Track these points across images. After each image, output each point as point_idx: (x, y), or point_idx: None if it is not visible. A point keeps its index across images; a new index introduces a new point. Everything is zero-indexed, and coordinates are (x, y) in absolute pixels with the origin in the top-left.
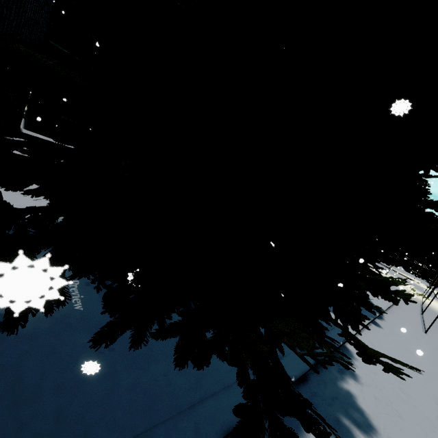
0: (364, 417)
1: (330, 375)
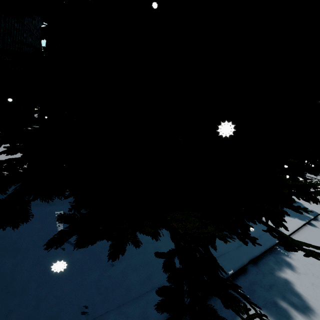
0: (301, 300)
1: (268, 267)
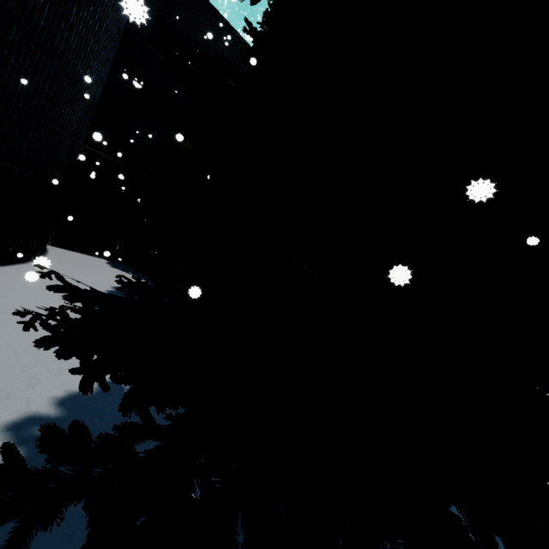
0: None
1: None
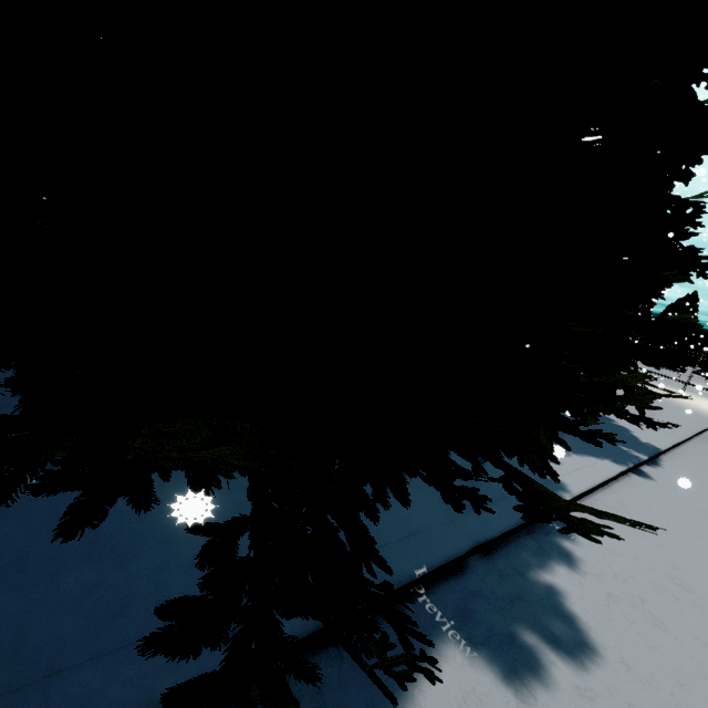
0: (574, 630)
1: (517, 561)
